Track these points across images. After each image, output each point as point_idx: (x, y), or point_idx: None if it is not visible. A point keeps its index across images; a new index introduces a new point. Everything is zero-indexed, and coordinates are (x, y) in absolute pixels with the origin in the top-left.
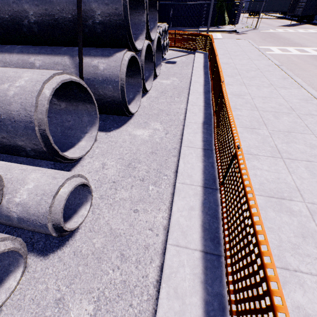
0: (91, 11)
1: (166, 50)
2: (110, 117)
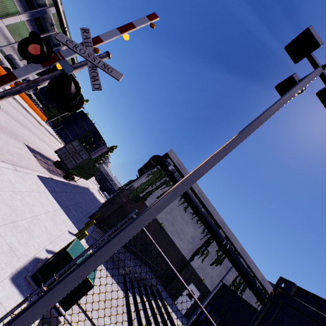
0: None
1: None
2: None
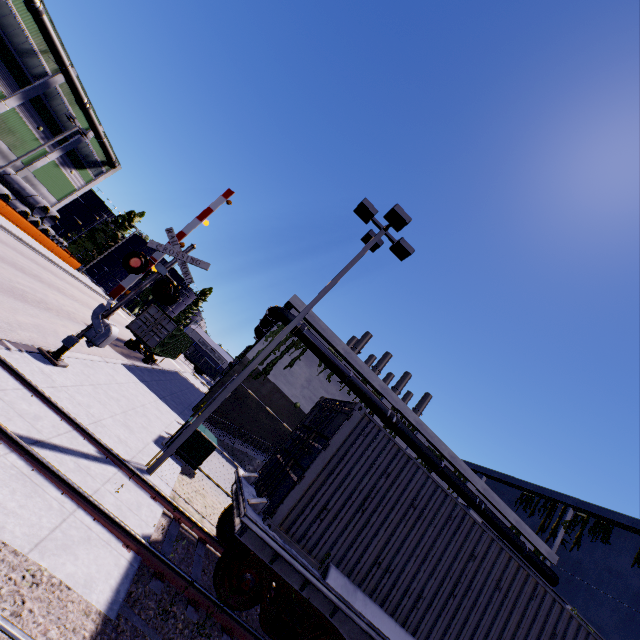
0: (31, 200)
1: None
2: None
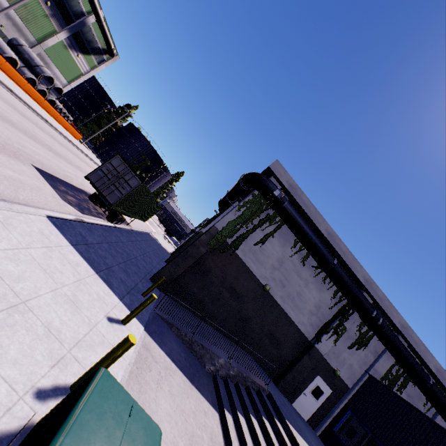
0: (37, 69)
1: None
2: None
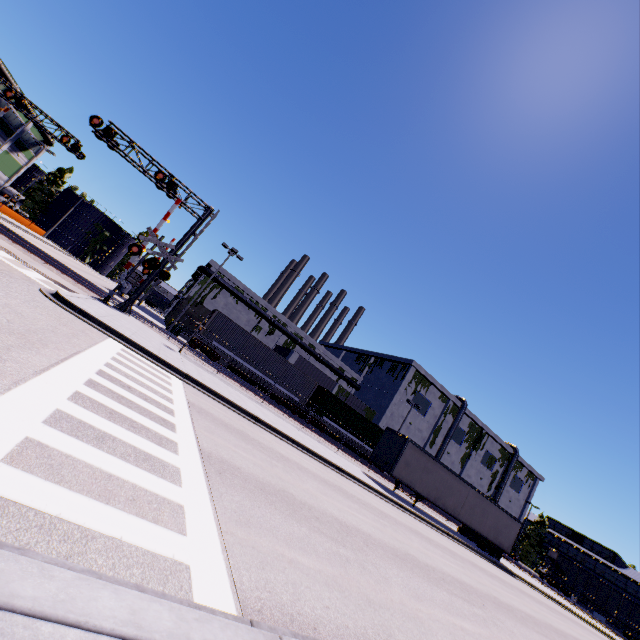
0: (5, 191)
1: None
2: None
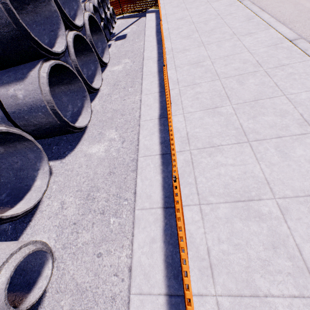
0: None
1: (113, 22)
2: (63, 138)
